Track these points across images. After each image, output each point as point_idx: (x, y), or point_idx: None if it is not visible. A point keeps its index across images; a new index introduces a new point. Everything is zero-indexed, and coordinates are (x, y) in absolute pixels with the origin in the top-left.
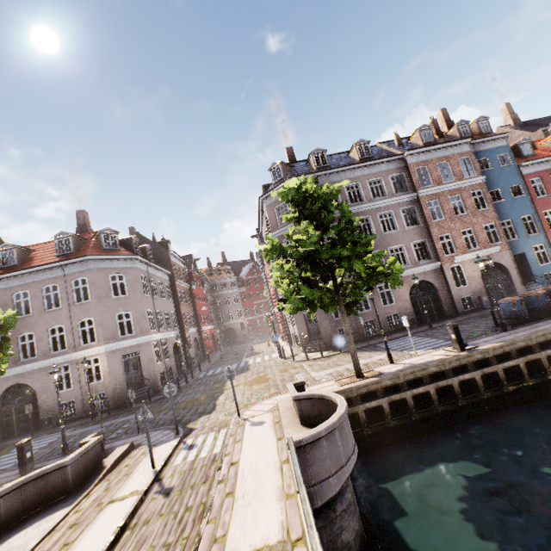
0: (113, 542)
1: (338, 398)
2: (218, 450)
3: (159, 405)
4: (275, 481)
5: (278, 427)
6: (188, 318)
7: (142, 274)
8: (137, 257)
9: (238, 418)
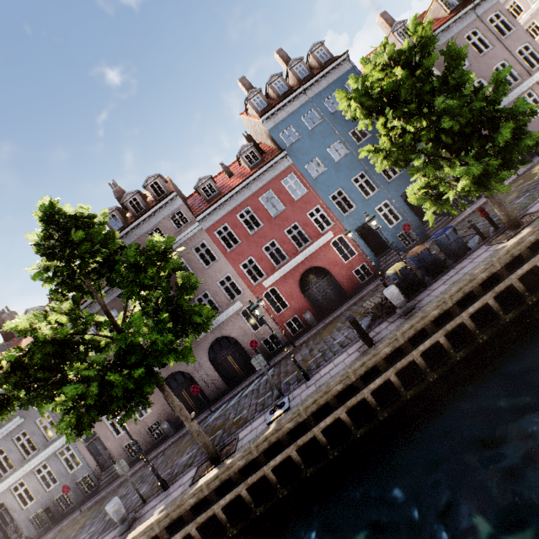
0: None
1: None
2: None
3: None
4: None
5: None
6: None
7: None
8: None
9: None
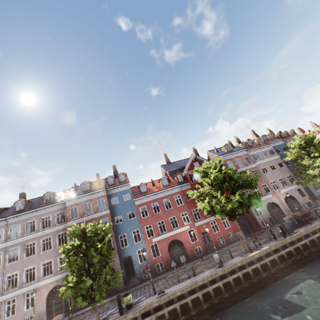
0: None
1: None
2: None
3: None
4: None
5: None
6: None
7: None
8: None
9: None
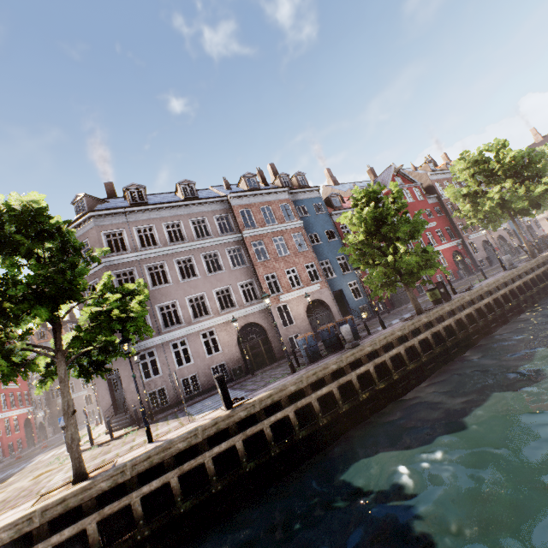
0: None
1: None
2: None
3: None
4: None
5: None
6: None
7: None
8: None
9: None
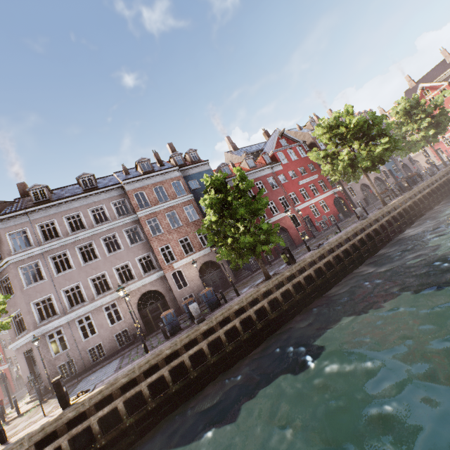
0: None
1: None
2: None
3: None
4: None
5: None
6: None
7: None
8: None
9: None
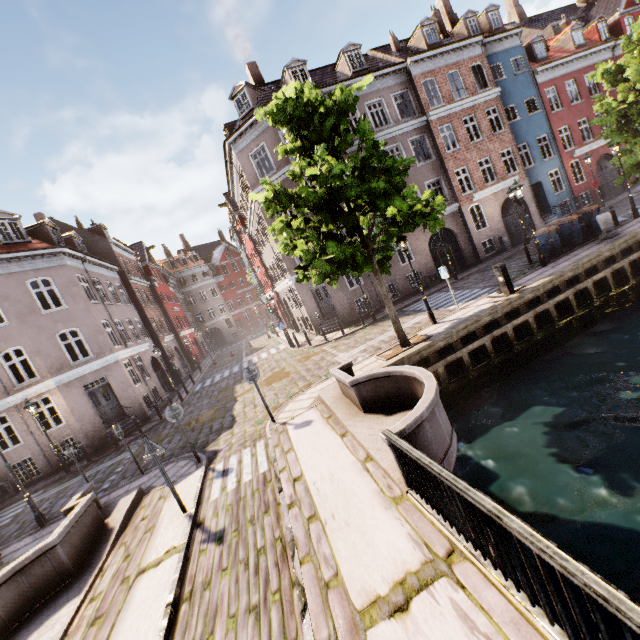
0: (168, 628)
1: (415, 370)
2: (265, 468)
3: (156, 434)
4: (366, 487)
5: (333, 422)
6: (160, 324)
7: (78, 273)
8: (62, 250)
9: (273, 425)
